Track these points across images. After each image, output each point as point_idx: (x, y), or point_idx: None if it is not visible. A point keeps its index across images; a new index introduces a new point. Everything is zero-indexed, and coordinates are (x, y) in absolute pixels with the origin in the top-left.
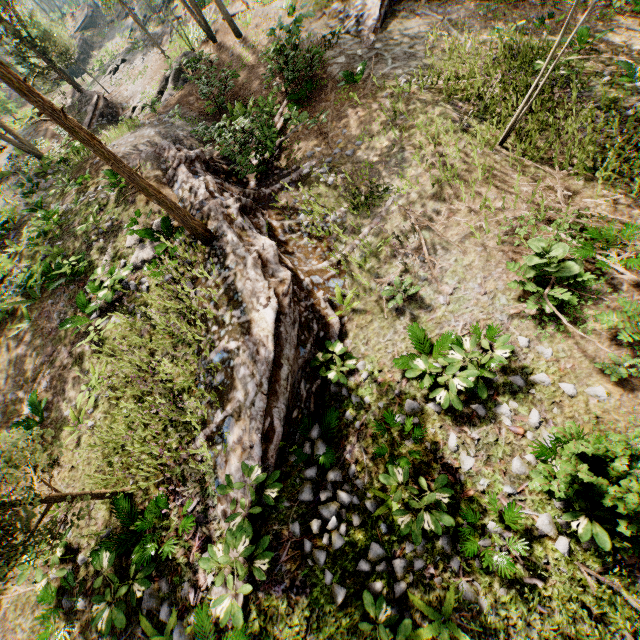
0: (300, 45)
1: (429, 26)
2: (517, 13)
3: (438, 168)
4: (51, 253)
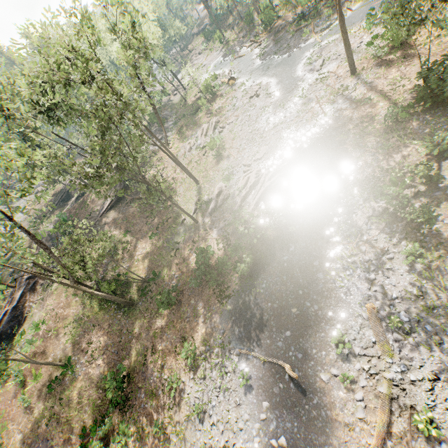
0: (90, 210)
1: (114, 218)
2: (138, 219)
3: (58, 284)
4: (3, 272)
